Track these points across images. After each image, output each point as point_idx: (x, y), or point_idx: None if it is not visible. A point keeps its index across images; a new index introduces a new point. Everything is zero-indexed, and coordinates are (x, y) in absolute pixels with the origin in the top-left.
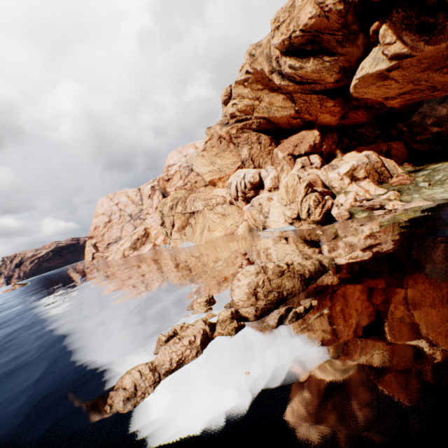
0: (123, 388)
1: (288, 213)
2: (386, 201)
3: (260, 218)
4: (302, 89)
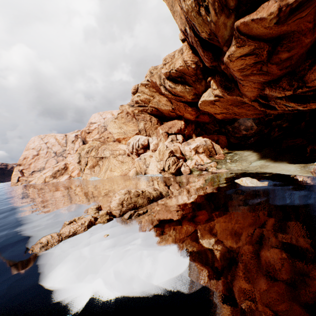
0: (41, 242)
1: (158, 166)
2: (210, 167)
3: (144, 167)
4: (175, 98)
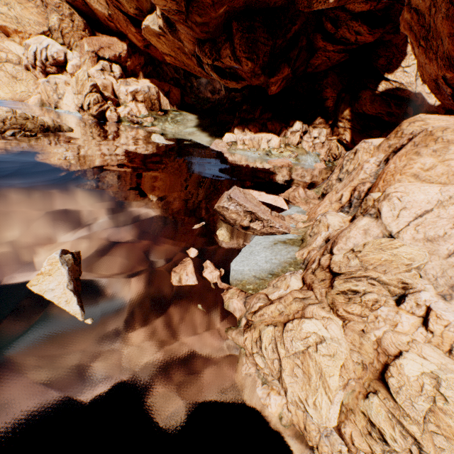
0: None
1: (76, 101)
2: (145, 122)
3: (55, 97)
4: (112, 0)
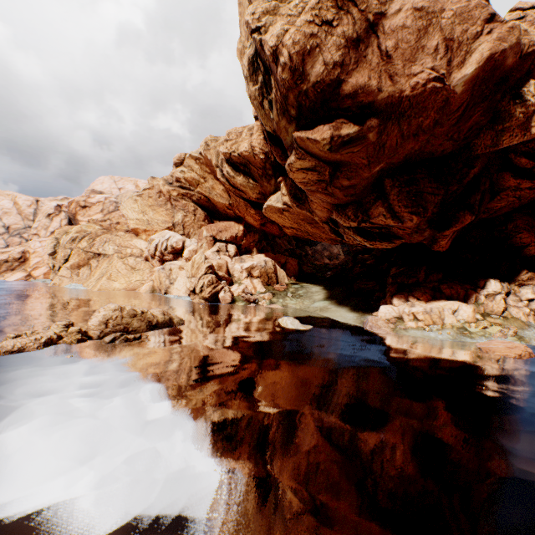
0: None
1: (188, 284)
2: (262, 299)
3: (166, 282)
4: (235, 191)
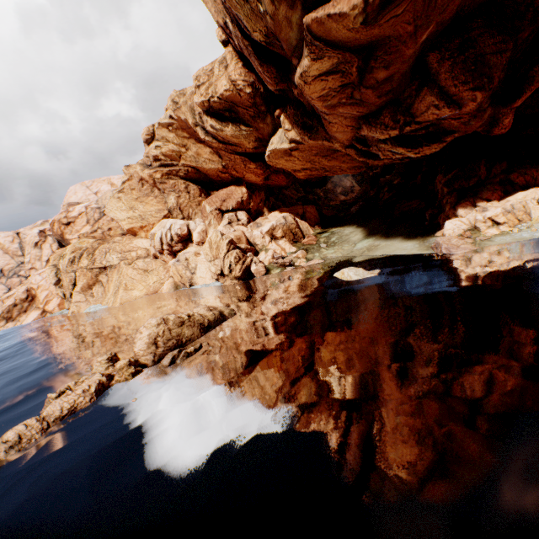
0: (5, 442)
1: (213, 269)
2: (296, 259)
3: (187, 274)
4: (226, 148)
